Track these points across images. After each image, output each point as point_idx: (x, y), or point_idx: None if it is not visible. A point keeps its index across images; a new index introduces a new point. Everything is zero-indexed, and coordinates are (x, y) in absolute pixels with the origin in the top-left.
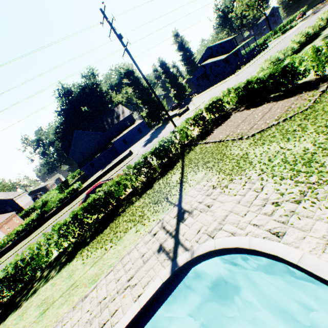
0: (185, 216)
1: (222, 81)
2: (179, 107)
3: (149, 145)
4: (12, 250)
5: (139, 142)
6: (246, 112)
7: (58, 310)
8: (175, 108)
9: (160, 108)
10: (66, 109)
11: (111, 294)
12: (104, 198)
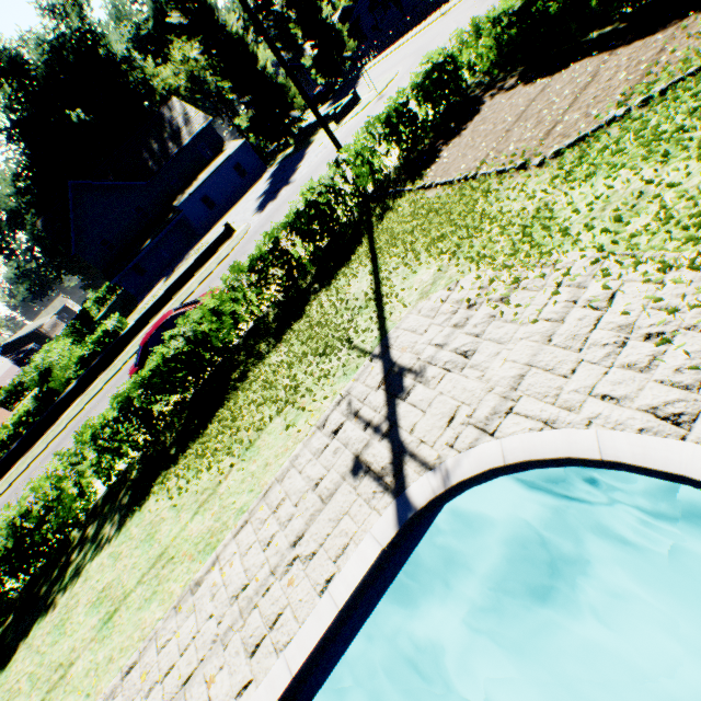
0: (406, 382)
1: (437, 12)
2: (331, 97)
3: (273, 207)
4: (2, 481)
5: (245, 202)
6: (525, 91)
7: (141, 614)
8: (320, 101)
9: (285, 103)
10: (25, 122)
11: (258, 579)
12: (189, 352)
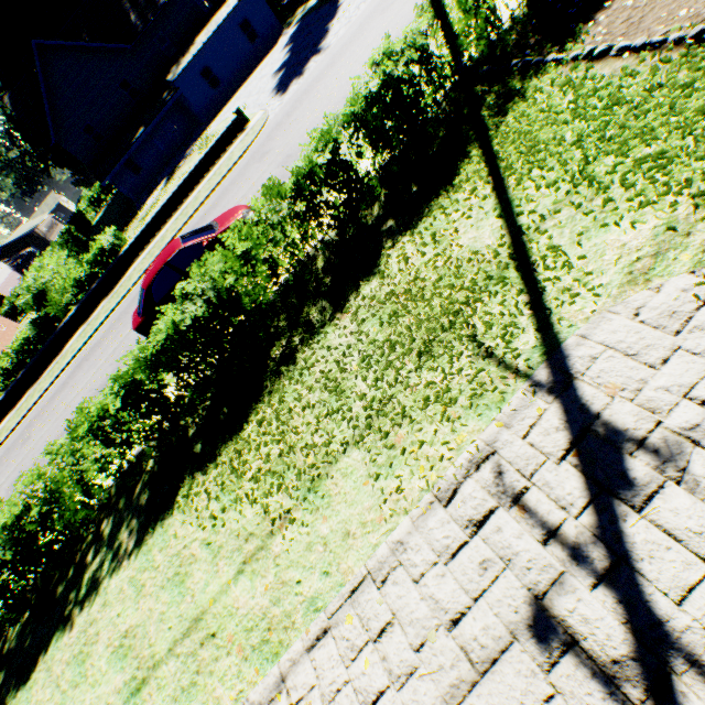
0: (633, 468)
1: None
2: None
3: (300, 87)
4: (14, 411)
5: (257, 78)
6: None
7: None
8: None
9: None
10: None
11: None
12: (211, 318)
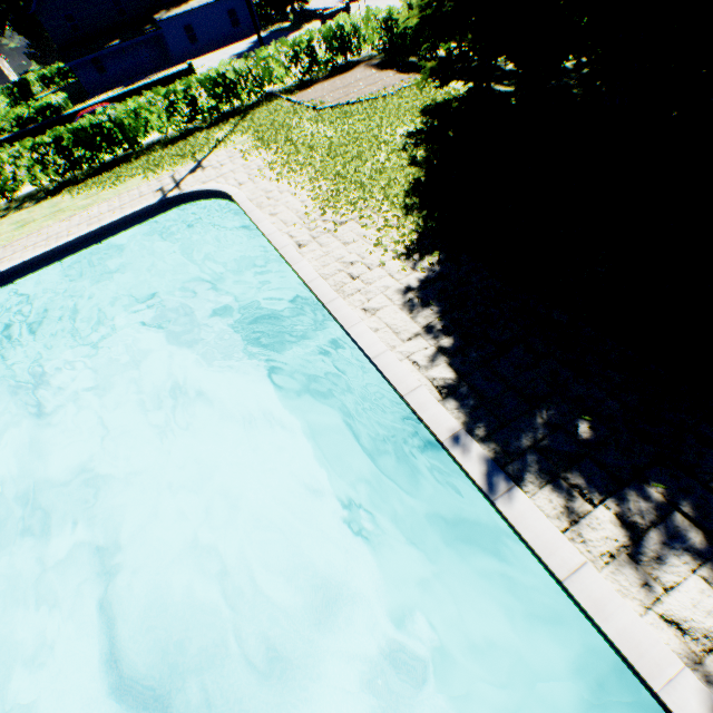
0: (198, 171)
1: None
2: None
3: None
4: None
5: (223, 53)
6: (367, 73)
7: (43, 224)
8: None
9: None
10: None
11: (102, 213)
12: (110, 129)
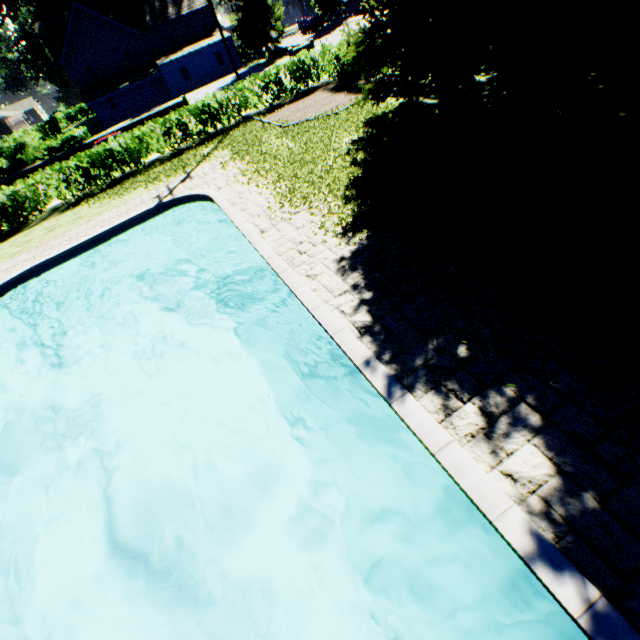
0: (187, 180)
1: None
2: (319, 30)
3: None
4: None
5: (212, 87)
6: (324, 96)
7: (67, 228)
8: (309, 29)
9: (267, 22)
10: None
11: (112, 217)
12: (119, 152)
